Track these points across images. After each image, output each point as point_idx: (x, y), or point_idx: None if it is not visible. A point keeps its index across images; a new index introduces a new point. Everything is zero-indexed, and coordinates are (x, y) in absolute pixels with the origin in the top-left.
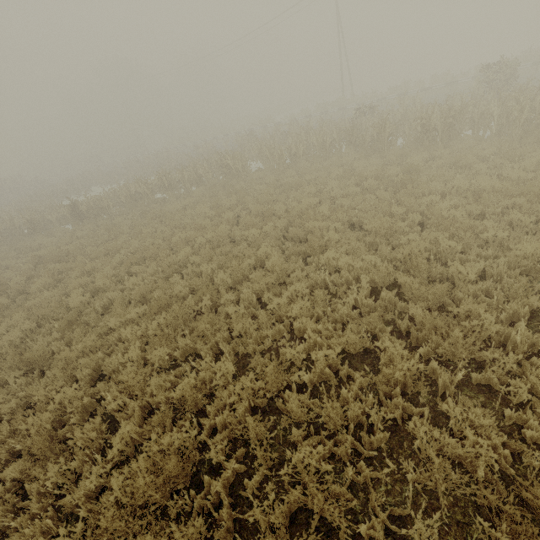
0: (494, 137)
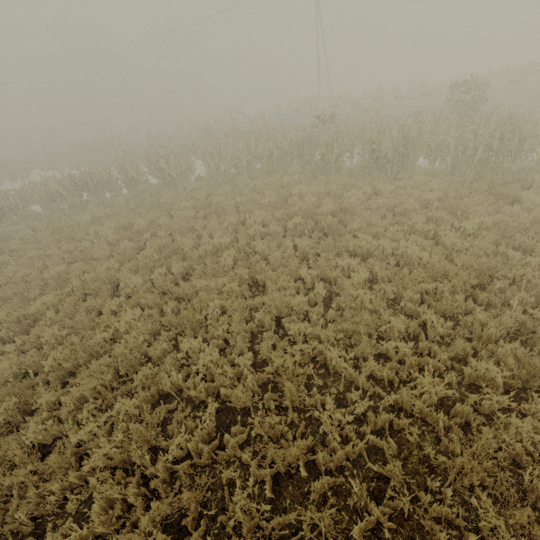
0: (447, 172)
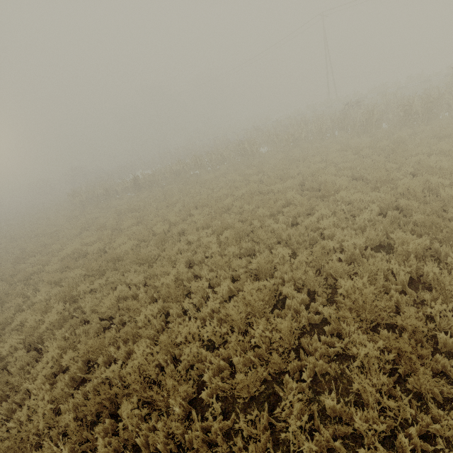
0: None
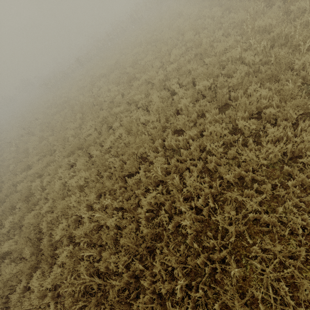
0: None
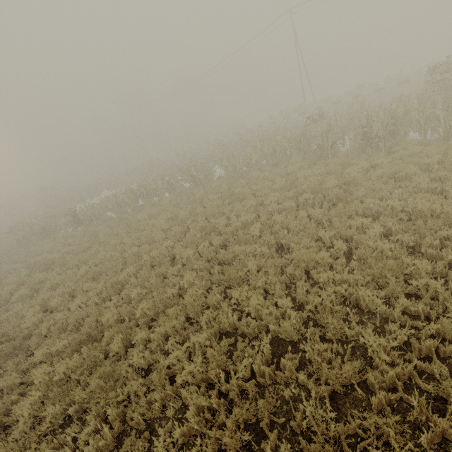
0: (441, 139)
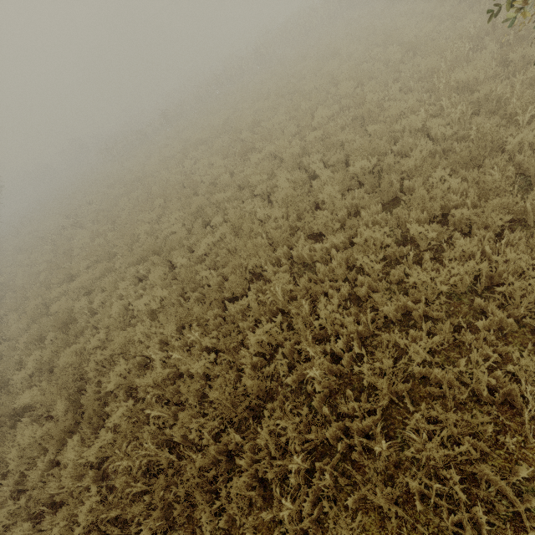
0: None
